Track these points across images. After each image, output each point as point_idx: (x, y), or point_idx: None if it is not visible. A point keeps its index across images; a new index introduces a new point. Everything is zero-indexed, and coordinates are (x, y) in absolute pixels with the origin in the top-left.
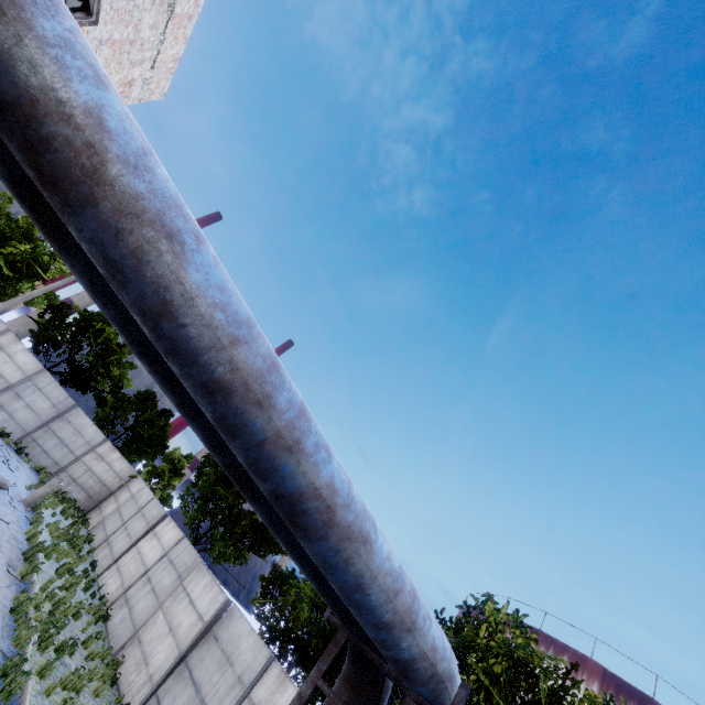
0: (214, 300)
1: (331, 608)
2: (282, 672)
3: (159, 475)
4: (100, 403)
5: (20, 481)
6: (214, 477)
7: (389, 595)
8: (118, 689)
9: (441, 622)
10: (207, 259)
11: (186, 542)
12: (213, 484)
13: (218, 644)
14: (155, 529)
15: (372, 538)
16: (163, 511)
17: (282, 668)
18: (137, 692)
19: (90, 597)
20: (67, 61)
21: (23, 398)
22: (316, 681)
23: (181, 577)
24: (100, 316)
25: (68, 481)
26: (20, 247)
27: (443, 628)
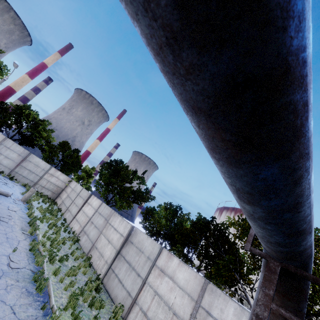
0: None
1: (278, 252)
2: (169, 253)
3: (82, 178)
4: (43, 151)
5: (16, 192)
6: (108, 175)
7: None
8: (93, 267)
9: (241, 220)
10: None
11: (104, 204)
12: (109, 177)
13: (133, 245)
14: (88, 201)
15: None
16: (89, 193)
17: (168, 251)
18: (102, 268)
19: (68, 234)
20: None
21: (2, 153)
22: (269, 305)
23: (106, 219)
24: (25, 106)
25: (41, 188)
26: None
27: (243, 222)
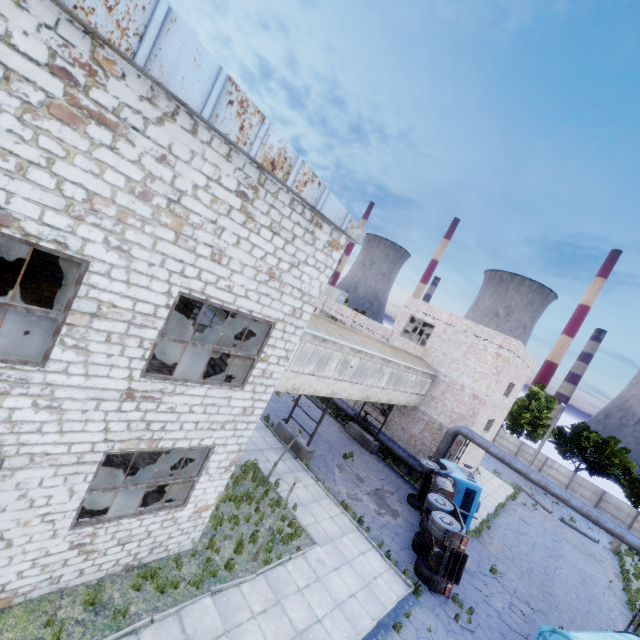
0: (576, 505)
1: None
2: None
3: None
4: (621, 484)
5: (603, 540)
6: None
7: (637, 547)
8: None
9: None
10: (572, 501)
11: None
12: None
13: None
14: None
15: (625, 536)
16: None
17: None
18: None
19: None
20: (551, 489)
21: (576, 491)
22: None
23: None
24: (581, 427)
25: None
26: (526, 416)
27: None
